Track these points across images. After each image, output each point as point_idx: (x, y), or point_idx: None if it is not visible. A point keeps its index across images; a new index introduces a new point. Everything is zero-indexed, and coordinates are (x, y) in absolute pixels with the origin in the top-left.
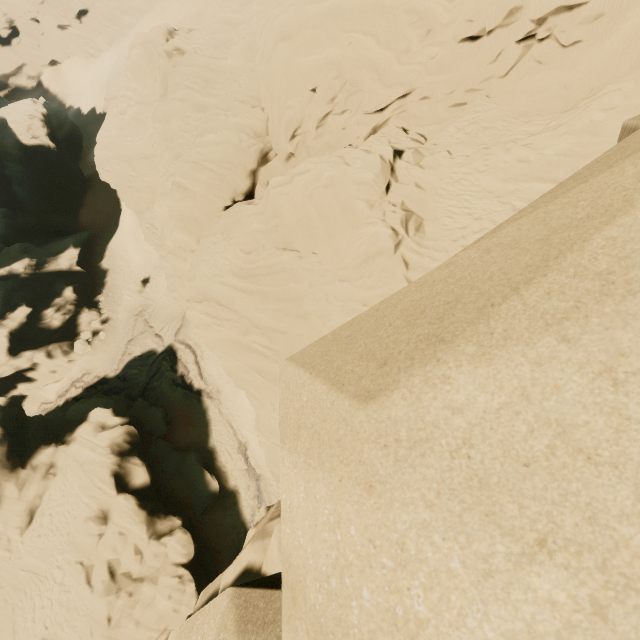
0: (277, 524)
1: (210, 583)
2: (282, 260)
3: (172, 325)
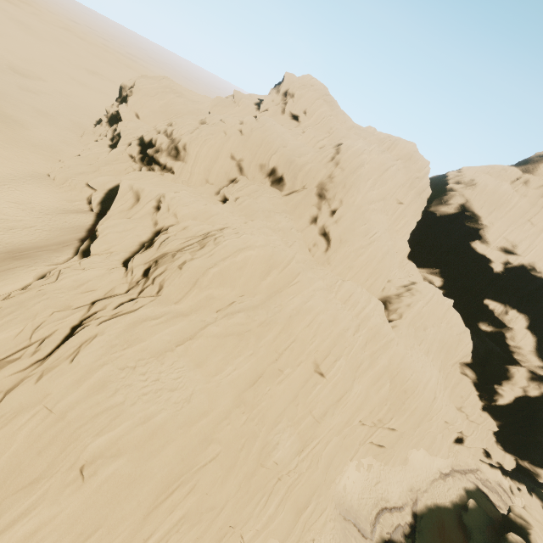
0: (523, 352)
1: (542, 373)
2: (432, 332)
3: (353, 542)
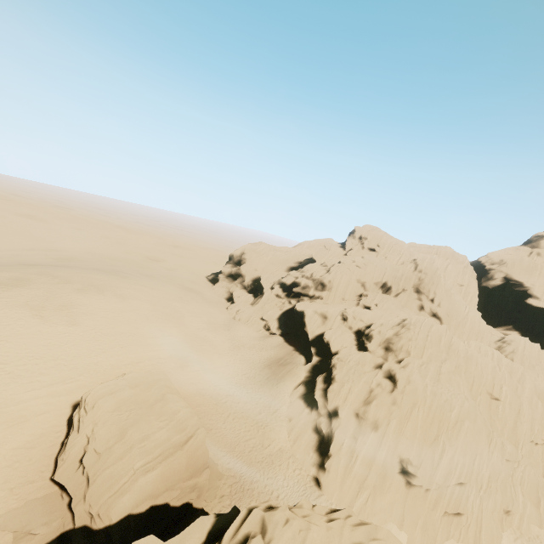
0: None
1: None
2: (540, 368)
3: None
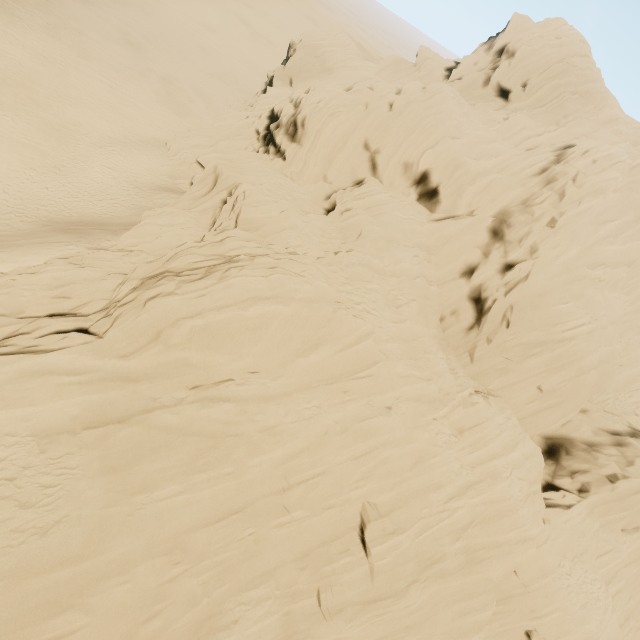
0: None
1: None
2: None
3: None
